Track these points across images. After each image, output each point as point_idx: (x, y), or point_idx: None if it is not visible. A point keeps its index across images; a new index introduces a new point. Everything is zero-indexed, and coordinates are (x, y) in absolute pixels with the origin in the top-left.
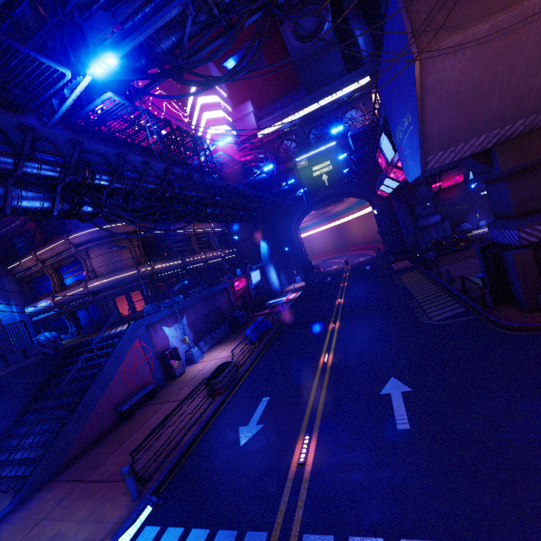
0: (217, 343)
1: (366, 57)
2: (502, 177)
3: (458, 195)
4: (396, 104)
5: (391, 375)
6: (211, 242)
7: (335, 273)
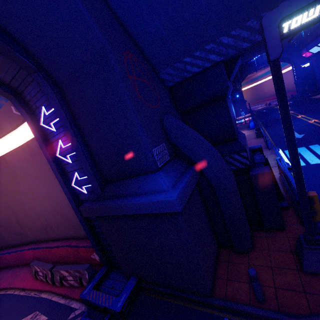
0: None
1: None
2: None
3: None
4: None
5: None
6: None
7: (265, 109)
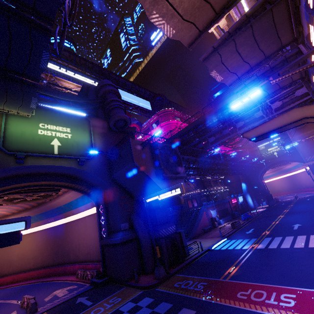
0: (227, 221)
1: None
2: None
3: None
4: None
5: (297, 223)
6: (217, 182)
7: (287, 201)
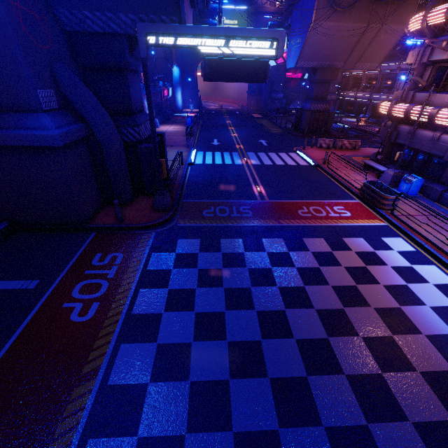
0: (161, 124)
1: None
2: (315, 82)
3: (295, 86)
4: (298, 28)
5: (261, 139)
6: None
7: (216, 110)
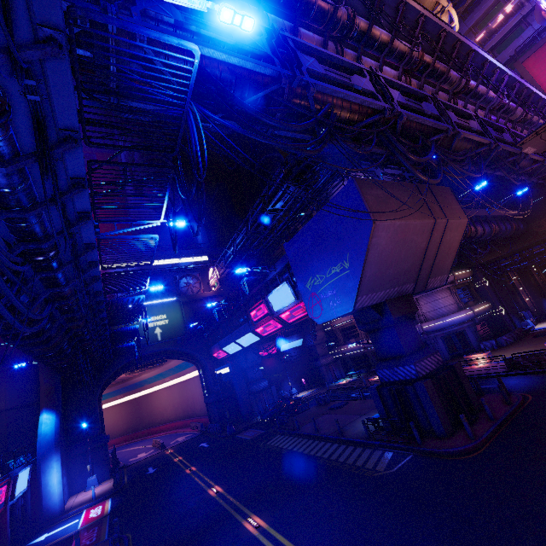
0: None
1: (203, 244)
2: (390, 325)
3: (274, 364)
4: (319, 257)
5: None
6: None
7: (154, 461)
